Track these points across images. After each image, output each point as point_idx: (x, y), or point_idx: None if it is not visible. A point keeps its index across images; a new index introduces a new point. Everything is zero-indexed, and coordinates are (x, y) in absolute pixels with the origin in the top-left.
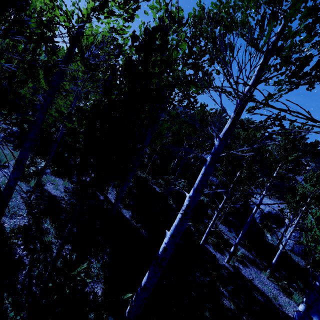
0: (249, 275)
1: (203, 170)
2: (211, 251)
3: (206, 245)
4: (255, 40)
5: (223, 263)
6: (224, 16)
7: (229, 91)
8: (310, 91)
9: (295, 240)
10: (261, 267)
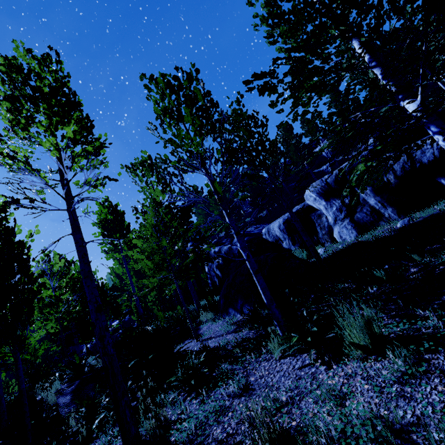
0: (205, 418)
1: None
2: None
3: None
4: None
5: None
6: None
7: None
8: None
9: (345, 213)
10: (280, 335)
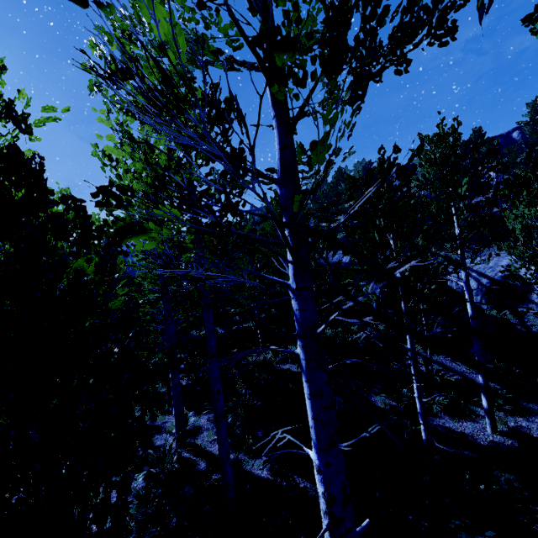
0: None
1: (304, 385)
2: (452, 427)
3: (435, 422)
4: (221, 54)
5: (488, 440)
6: (138, 54)
7: (268, 169)
8: (407, 72)
9: None
10: None
